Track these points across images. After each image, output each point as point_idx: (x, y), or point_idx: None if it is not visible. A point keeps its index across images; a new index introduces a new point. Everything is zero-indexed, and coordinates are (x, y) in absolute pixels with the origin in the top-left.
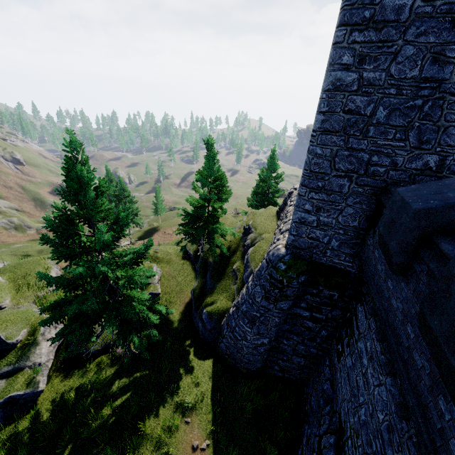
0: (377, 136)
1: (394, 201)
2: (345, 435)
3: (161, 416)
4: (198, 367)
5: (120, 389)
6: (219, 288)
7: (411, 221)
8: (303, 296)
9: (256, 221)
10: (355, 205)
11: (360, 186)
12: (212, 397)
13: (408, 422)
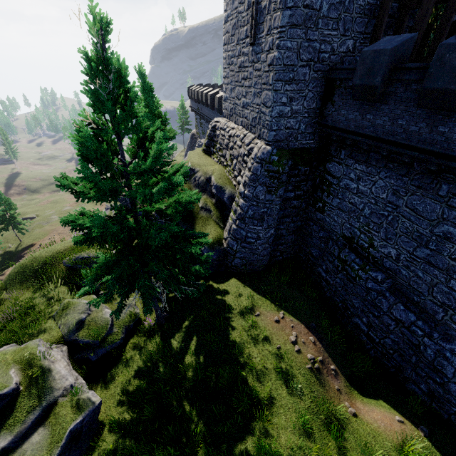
0: (323, 27)
1: (364, 58)
2: (355, 238)
3: (237, 326)
4: (229, 287)
5: (183, 342)
6: (199, 227)
7: (388, 58)
8: (289, 180)
9: (194, 162)
10: (313, 89)
11: (315, 72)
12: (258, 293)
13: (407, 175)
